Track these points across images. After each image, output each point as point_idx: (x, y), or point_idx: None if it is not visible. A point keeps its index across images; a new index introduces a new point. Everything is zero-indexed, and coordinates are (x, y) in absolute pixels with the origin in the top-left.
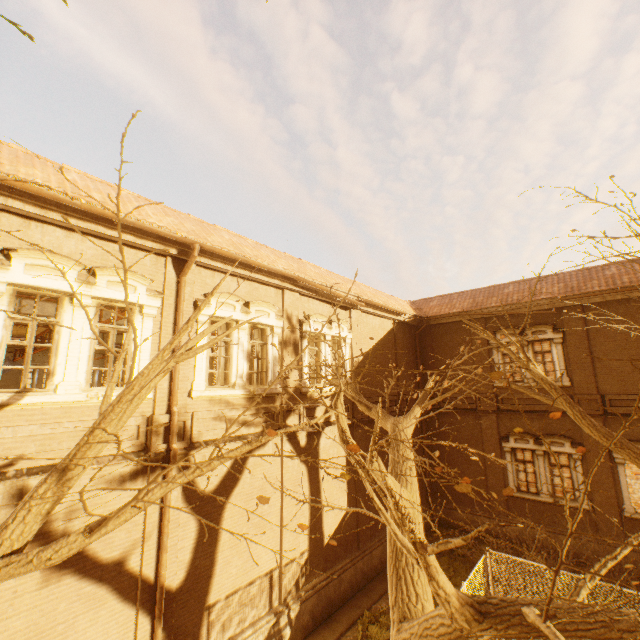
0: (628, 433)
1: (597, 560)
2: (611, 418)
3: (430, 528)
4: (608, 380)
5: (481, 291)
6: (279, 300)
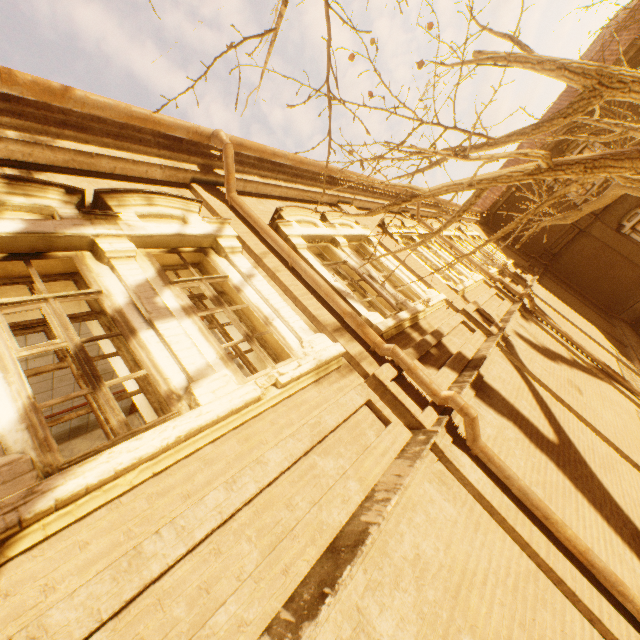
0: None
1: None
2: None
3: (633, 329)
4: None
5: (506, 166)
6: None
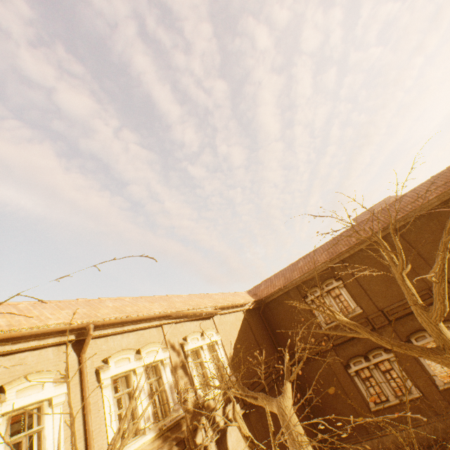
0: (408, 329)
1: (448, 437)
2: (394, 323)
3: None
4: (379, 299)
5: (286, 270)
6: (161, 335)
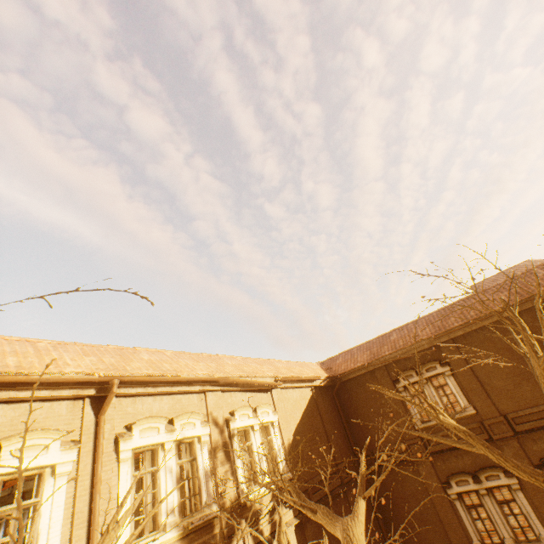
0: (542, 448)
1: None
2: (522, 436)
3: None
4: (502, 399)
5: (373, 342)
6: (203, 404)
